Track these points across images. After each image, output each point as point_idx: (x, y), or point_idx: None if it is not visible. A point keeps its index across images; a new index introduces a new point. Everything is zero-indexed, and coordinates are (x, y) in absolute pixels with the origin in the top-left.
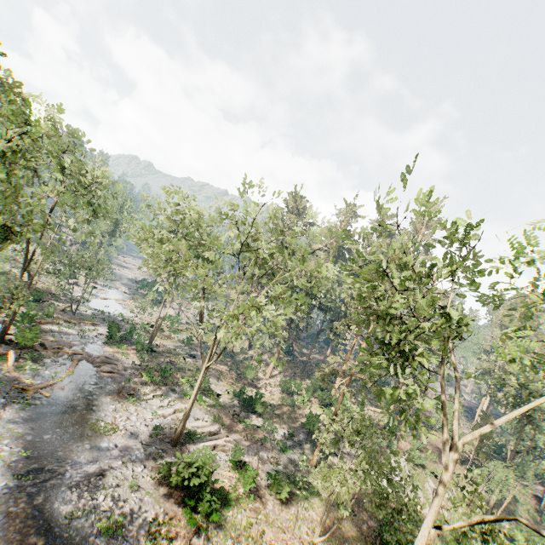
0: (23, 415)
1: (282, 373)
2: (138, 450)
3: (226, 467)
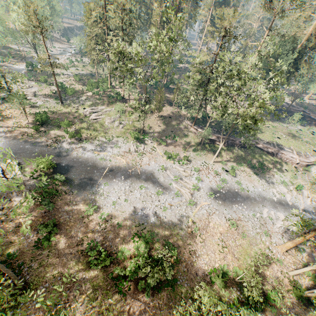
0: None
1: None
2: None
3: None
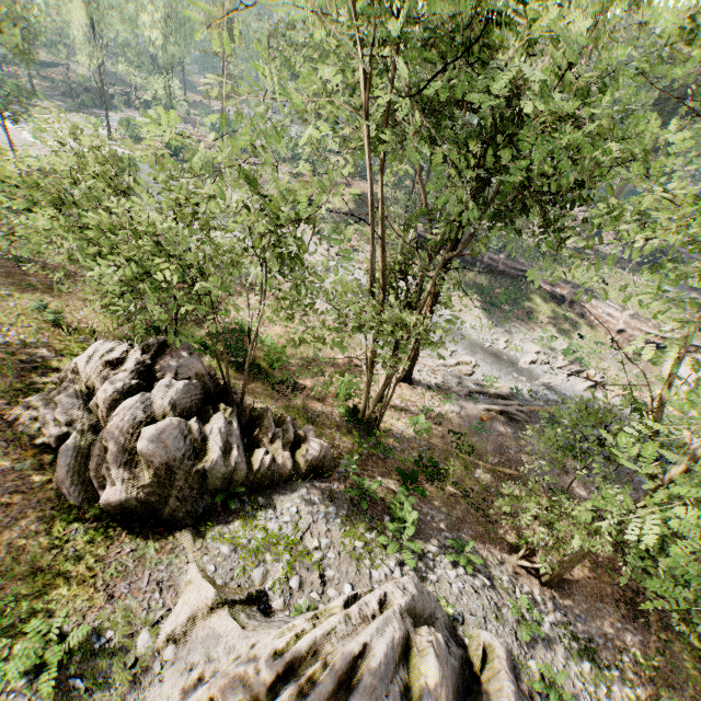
0: None
1: None
2: None
3: None
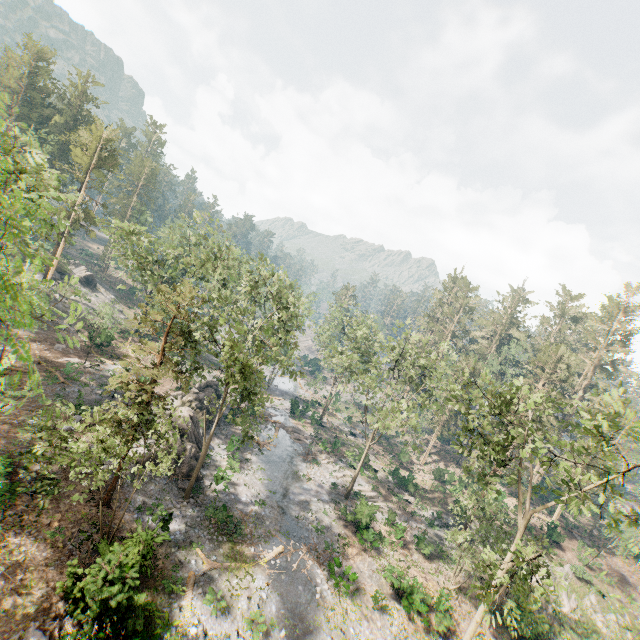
0: (261, 459)
1: (436, 462)
2: (324, 495)
3: (382, 523)
